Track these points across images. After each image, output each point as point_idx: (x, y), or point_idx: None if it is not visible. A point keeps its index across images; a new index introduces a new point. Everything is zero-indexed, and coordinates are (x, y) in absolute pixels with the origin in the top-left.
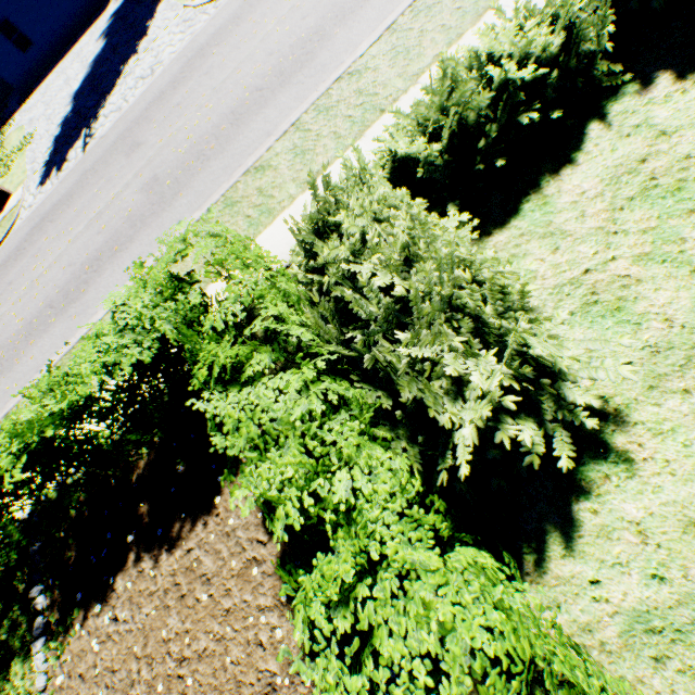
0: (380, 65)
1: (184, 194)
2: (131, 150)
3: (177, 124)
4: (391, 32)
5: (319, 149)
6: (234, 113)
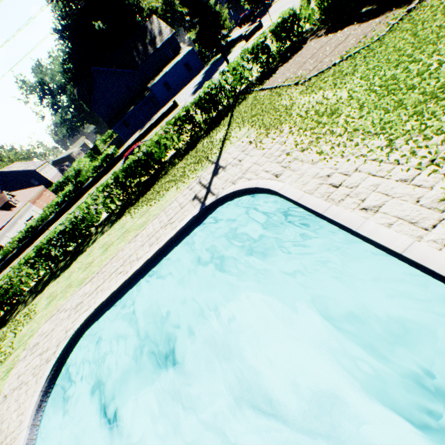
0: None
1: None
2: None
3: None
4: None
5: None
6: None
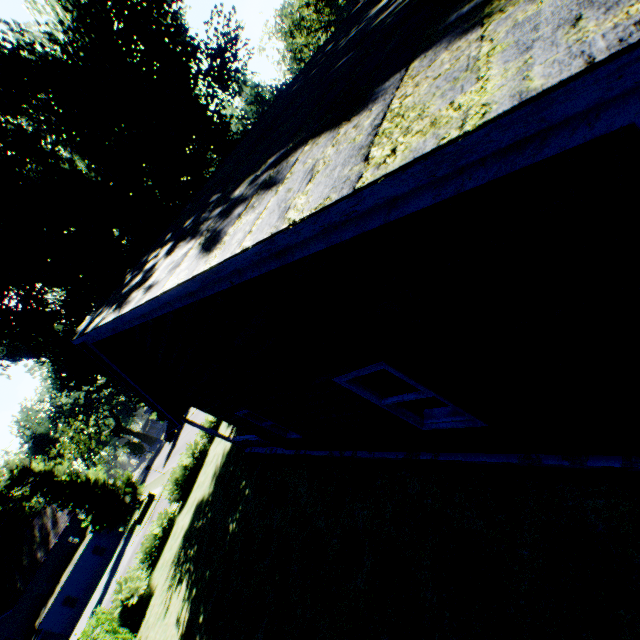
0: None
1: None
2: None
3: None
4: None
5: None
6: None
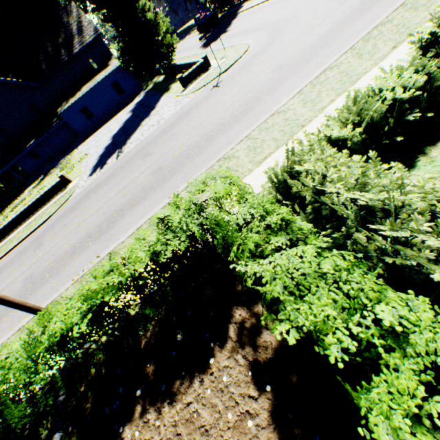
0: (297, 107)
1: (177, 174)
2: (145, 156)
3: (173, 143)
4: (300, 93)
5: (265, 146)
6: (207, 135)
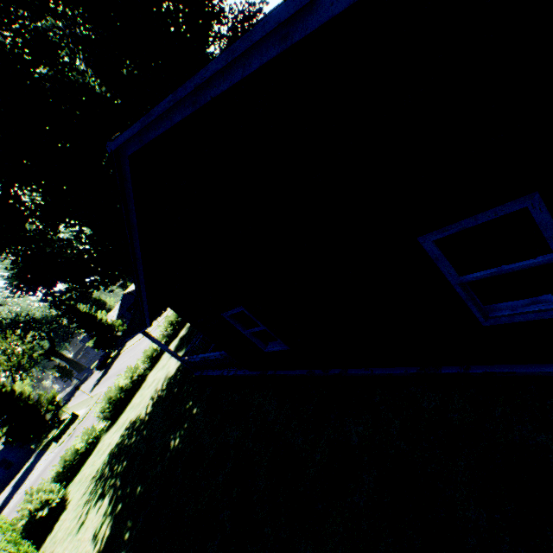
0: None
1: None
2: None
3: None
4: None
5: None
6: None
